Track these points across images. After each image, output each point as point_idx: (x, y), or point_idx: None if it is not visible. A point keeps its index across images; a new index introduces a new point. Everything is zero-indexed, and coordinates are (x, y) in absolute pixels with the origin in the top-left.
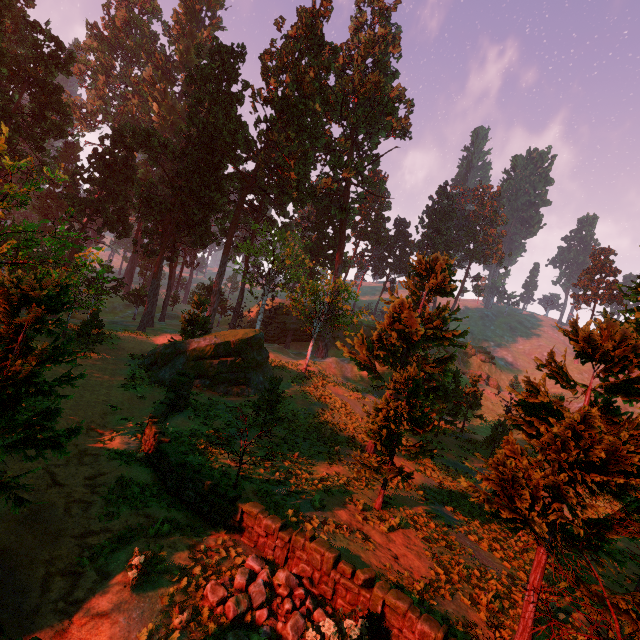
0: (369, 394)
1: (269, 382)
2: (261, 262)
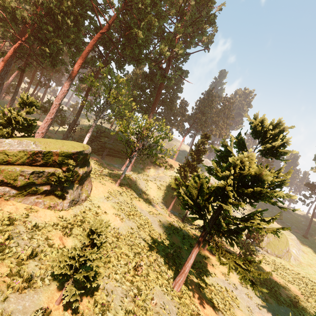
0: (156, 205)
1: (90, 227)
2: (99, 94)
